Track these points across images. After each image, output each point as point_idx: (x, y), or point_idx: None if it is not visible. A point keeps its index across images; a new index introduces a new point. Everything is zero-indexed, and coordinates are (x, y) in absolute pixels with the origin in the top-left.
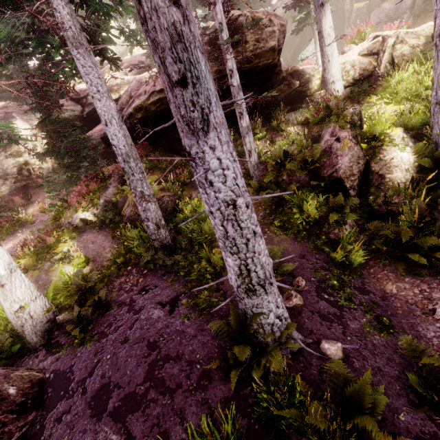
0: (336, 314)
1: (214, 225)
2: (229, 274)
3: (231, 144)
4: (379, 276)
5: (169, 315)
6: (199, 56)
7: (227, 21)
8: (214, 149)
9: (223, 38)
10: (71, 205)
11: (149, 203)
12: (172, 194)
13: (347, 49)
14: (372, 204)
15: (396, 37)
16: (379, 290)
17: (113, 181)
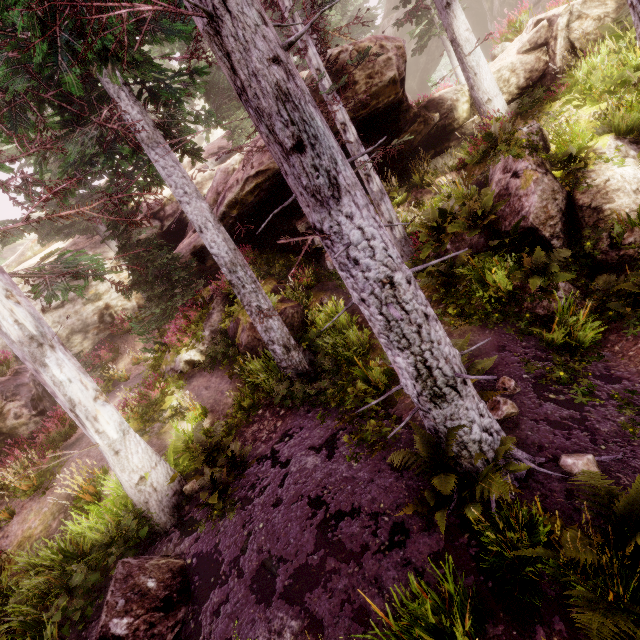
0: (574, 417)
1: (369, 316)
2: (403, 380)
3: (371, 207)
4: (631, 354)
5: (329, 461)
6: (312, 112)
7: (326, 64)
8: (351, 217)
9: (324, 87)
10: (171, 345)
11: (270, 319)
12: (296, 304)
13: (499, 51)
14: (593, 253)
15: (568, 13)
16: (635, 373)
17: (216, 305)
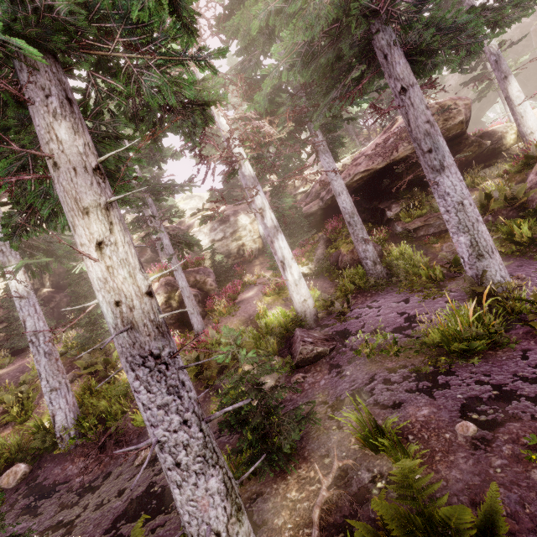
0: None
1: (449, 218)
2: (461, 249)
3: (457, 174)
4: None
5: (406, 304)
6: (438, 138)
7: None
8: (449, 176)
9: None
10: None
11: (368, 245)
12: (376, 246)
13: None
14: None
15: None
16: None
17: (320, 245)
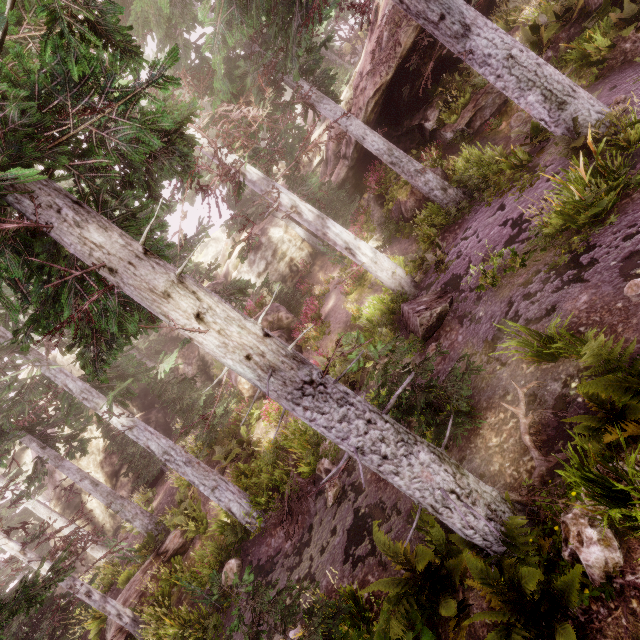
0: None
1: (504, 84)
2: (536, 111)
3: (487, 24)
4: None
5: (503, 211)
6: None
7: None
8: (479, 34)
9: None
10: None
11: (426, 175)
12: (435, 170)
13: None
14: None
15: None
16: None
17: (373, 208)
